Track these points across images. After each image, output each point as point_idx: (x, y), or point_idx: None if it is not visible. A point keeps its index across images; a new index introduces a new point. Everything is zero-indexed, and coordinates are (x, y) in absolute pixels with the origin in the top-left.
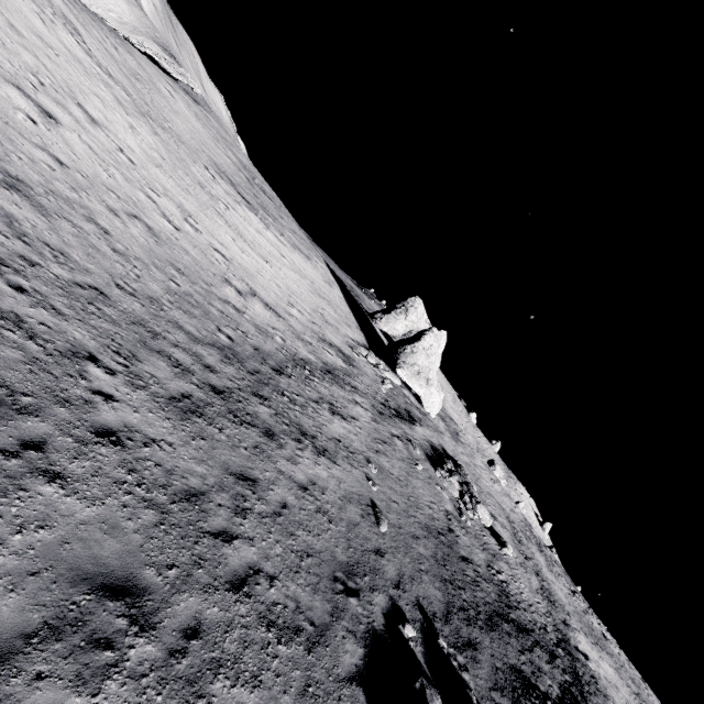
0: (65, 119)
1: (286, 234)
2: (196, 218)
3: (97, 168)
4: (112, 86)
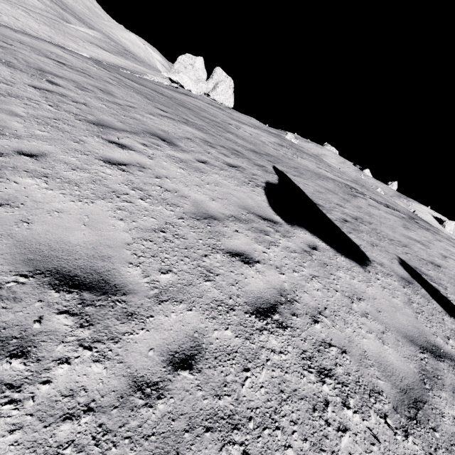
0: (5, 17)
1: (133, 62)
2: (56, 39)
3: (11, 22)
4: (37, 21)
